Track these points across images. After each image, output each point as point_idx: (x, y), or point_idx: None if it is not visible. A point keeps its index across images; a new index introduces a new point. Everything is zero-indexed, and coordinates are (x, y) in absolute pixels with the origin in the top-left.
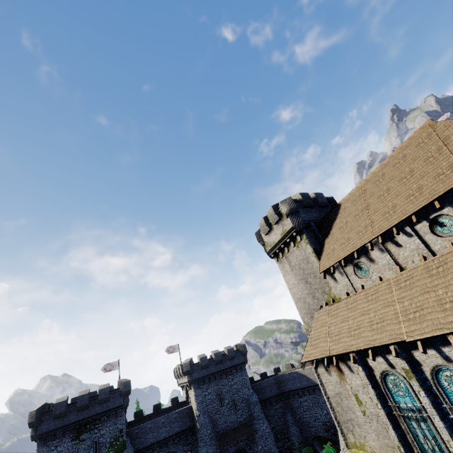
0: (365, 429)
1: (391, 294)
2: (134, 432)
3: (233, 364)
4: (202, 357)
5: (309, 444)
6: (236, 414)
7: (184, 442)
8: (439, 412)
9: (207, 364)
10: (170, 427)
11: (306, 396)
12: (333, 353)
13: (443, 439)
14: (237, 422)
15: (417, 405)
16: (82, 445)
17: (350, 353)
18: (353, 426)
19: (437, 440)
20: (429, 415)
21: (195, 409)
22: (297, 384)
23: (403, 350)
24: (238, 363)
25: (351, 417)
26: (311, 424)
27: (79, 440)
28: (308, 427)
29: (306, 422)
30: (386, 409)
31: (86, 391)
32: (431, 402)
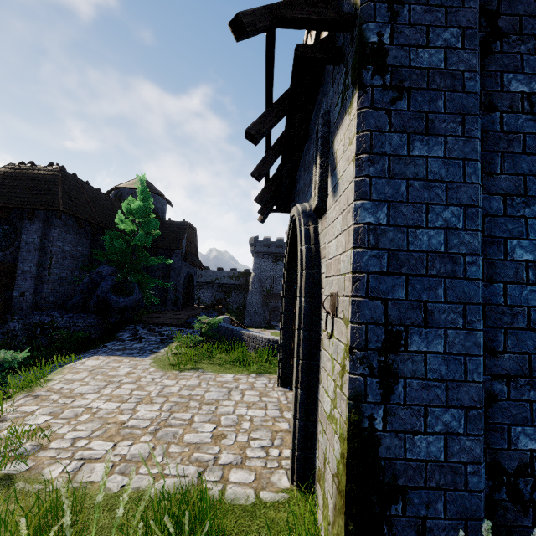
0: None
1: None
2: None
3: None
4: None
5: None
6: None
7: None
8: None
9: None
10: None
11: None
12: None
13: None
14: None
15: None
16: (278, 267)
17: None
18: None
19: None
20: None
21: None
22: None
23: None
24: None
25: None
26: None
27: (276, 264)
28: None
29: None
30: None
31: (281, 237)
32: None
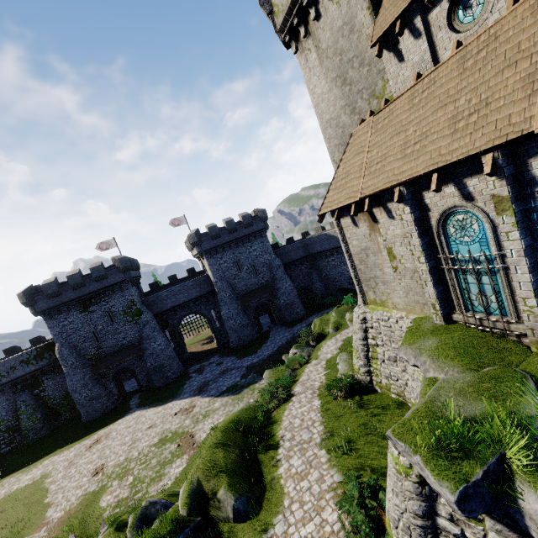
0: (392, 286)
1: (537, 26)
2: (149, 300)
3: (251, 232)
4: (211, 227)
5: (332, 295)
6: (257, 277)
7: (206, 304)
8: (533, 261)
9: (217, 233)
10: (188, 293)
11: (334, 256)
12: (367, 193)
13: (513, 296)
14: (258, 284)
15: (492, 253)
16: (94, 315)
17: (395, 187)
18: (376, 284)
19: (500, 296)
20: (510, 267)
21: (211, 277)
22: (326, 246)
23: (510, 160)
24: (257, 230)
25: (376, 275)
26: (337, 279)
27: (89, 312)
28: (333, 282)
29: (331, 278)
30: (432, 263)
31: (76, 270)
32: (525, 247)
